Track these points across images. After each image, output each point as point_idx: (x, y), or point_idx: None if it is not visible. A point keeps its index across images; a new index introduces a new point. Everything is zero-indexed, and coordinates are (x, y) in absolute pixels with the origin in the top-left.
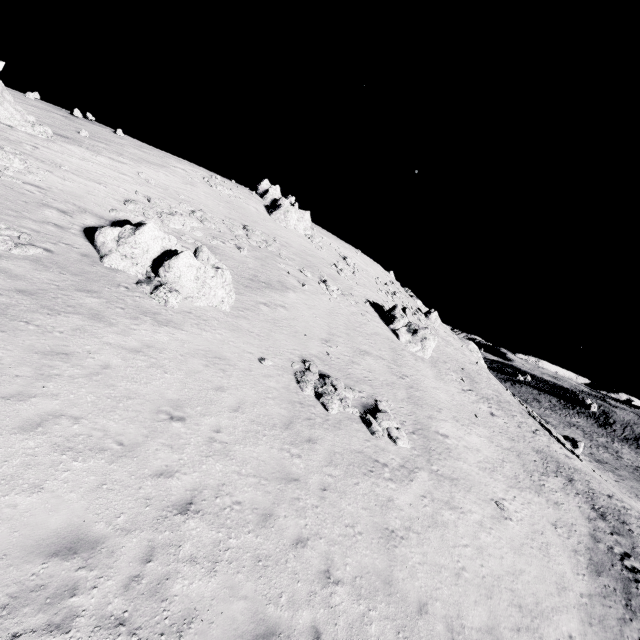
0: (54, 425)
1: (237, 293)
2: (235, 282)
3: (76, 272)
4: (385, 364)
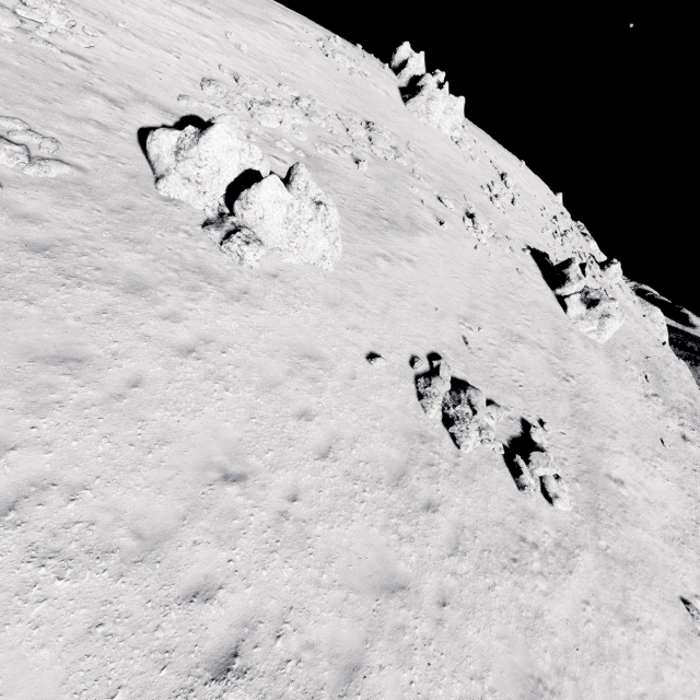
0: (36, 505)
1: (346, 239)
2: (345, 219)
3: (116, 207)
4: (544, 356)
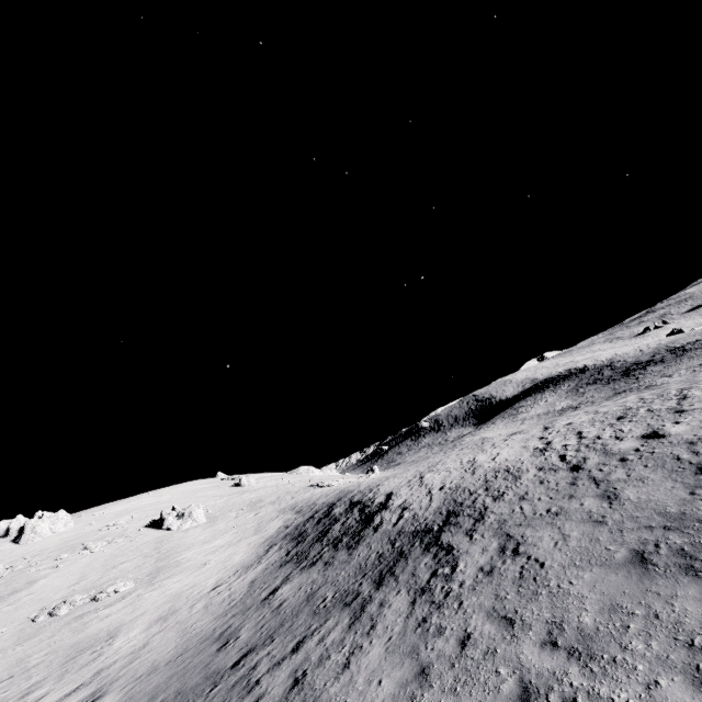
0: None
1: None
2: None
3: None
4: (142, 557)
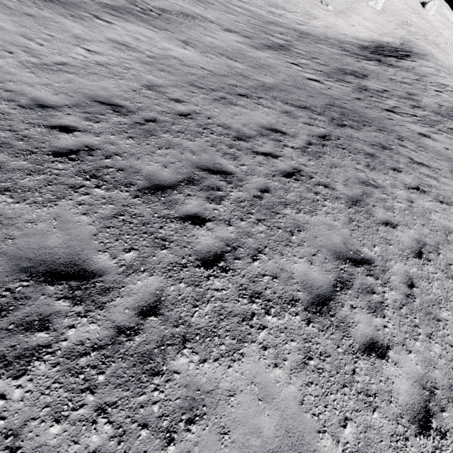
0: None
1: None
2: None
3: None
4: (345, 1)
